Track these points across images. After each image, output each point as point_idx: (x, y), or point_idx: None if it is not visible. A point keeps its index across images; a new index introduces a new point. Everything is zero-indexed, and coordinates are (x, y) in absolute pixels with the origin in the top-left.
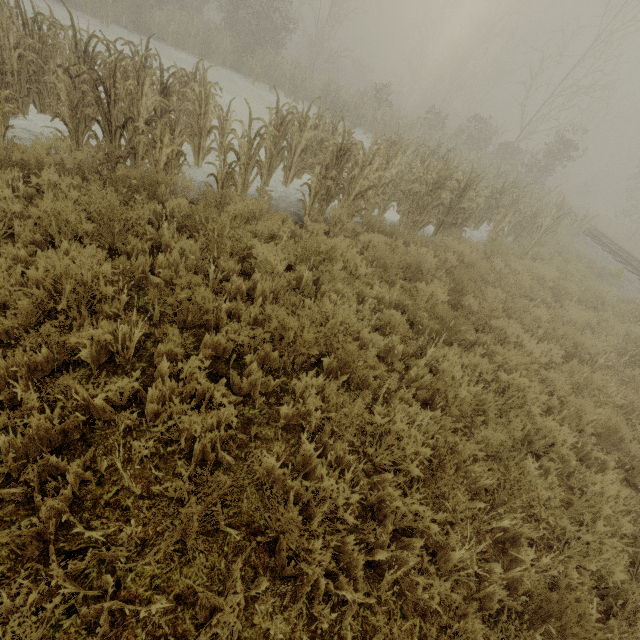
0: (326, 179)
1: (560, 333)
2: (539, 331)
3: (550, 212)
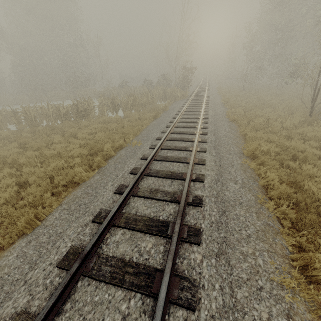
0: (17, 120)
1: (68, 132)
2: (66, 134)
3: (143, 98)
